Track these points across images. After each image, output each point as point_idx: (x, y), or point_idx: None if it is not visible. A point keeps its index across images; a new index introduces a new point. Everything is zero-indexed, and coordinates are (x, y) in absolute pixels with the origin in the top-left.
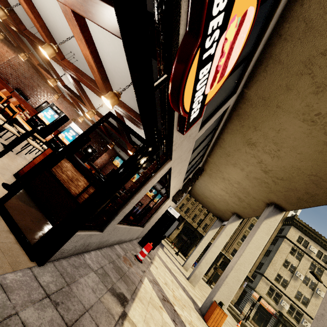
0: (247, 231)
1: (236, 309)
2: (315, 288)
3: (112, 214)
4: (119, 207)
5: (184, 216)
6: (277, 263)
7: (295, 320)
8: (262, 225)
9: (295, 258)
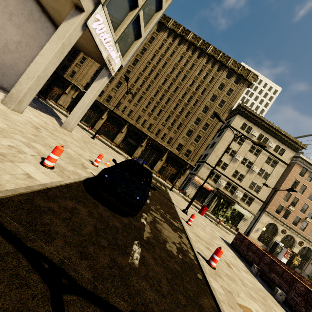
0: (192, 126)
1: (177, 191)
2: (251, 166)
3: None
4: None
5: (127, 119)
6: (219, 150)
7: (230, 192)
8: None
9: (236, 144)
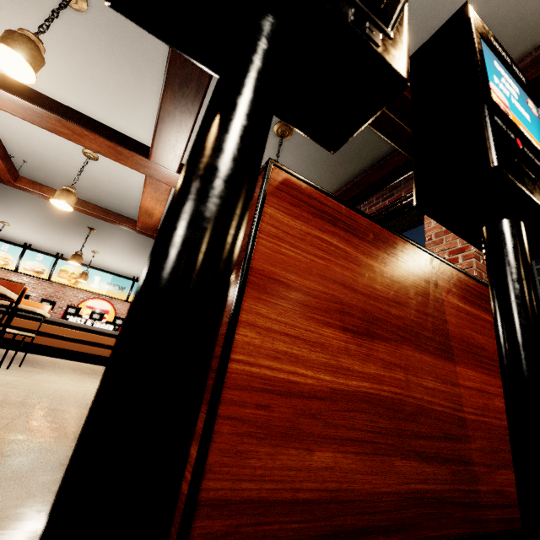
0: None
1: None
2: None
3: None
4: None
5: None
6: None
7: None
8: None
9: None
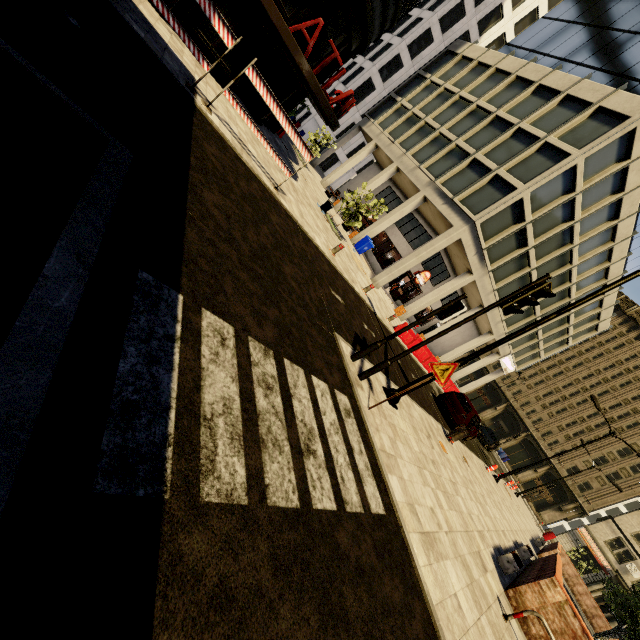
0: (611, 454)
1: (538, 522)
2: None
3: (406, 302)
4: (408, 301)
5: (509, 398)
6: None
7: None
8: (477, 338)
9: None
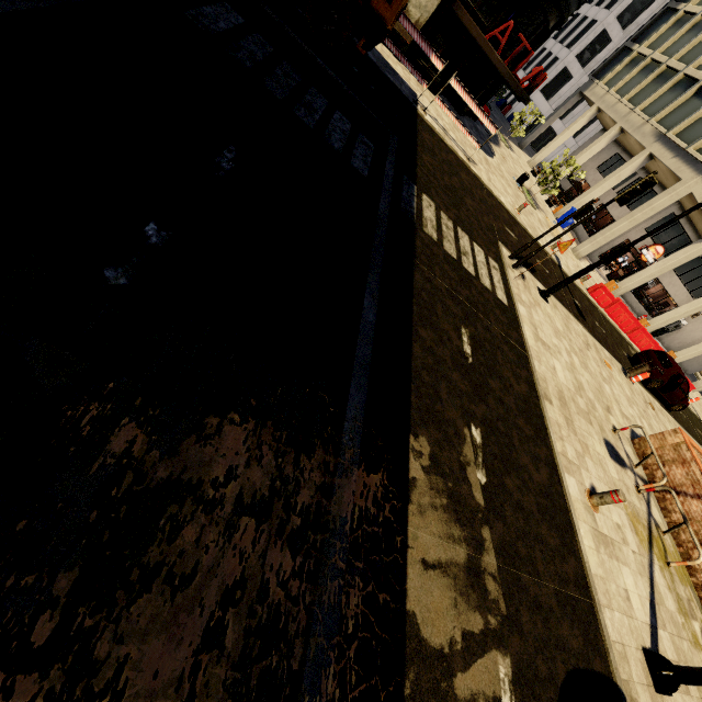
0: None
1: None
2: None
3: None
4: None
5: None
6: None
7: None
8: None
9: None
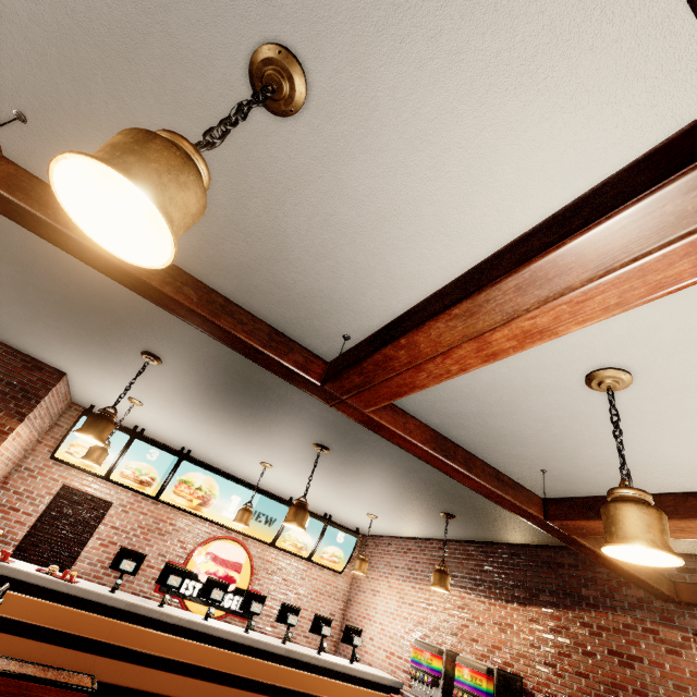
0: None
1: None
2: None
3: None
4: None
5: None
6: None
7: None
8: None
9: None
